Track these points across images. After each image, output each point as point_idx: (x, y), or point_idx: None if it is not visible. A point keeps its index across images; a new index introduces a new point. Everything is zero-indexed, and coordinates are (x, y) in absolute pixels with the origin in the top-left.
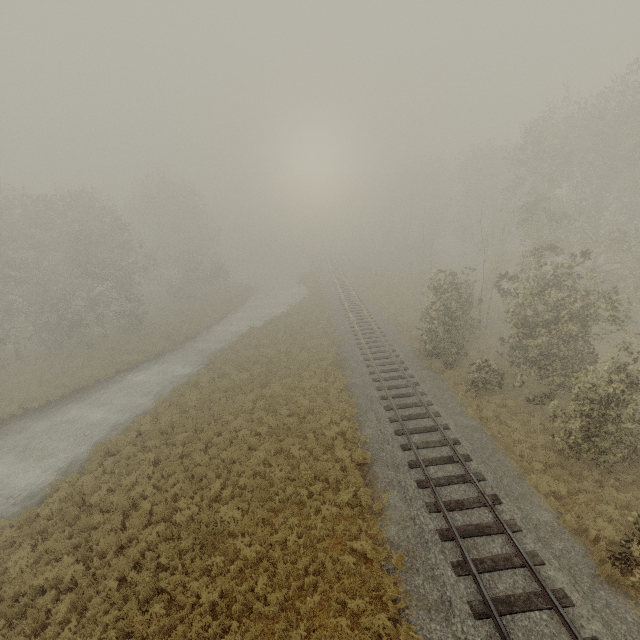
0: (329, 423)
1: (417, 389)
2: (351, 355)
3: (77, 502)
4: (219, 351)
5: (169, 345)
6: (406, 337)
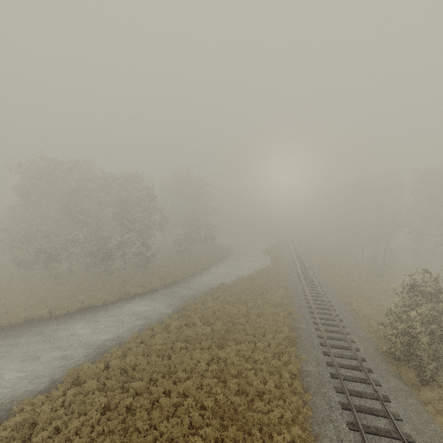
0: (278, 418)
1: (388, 407)
2: (306, 334)
3: (26, 434)
4: (193, 298)
5: (161, 284)
6: (363, 327)
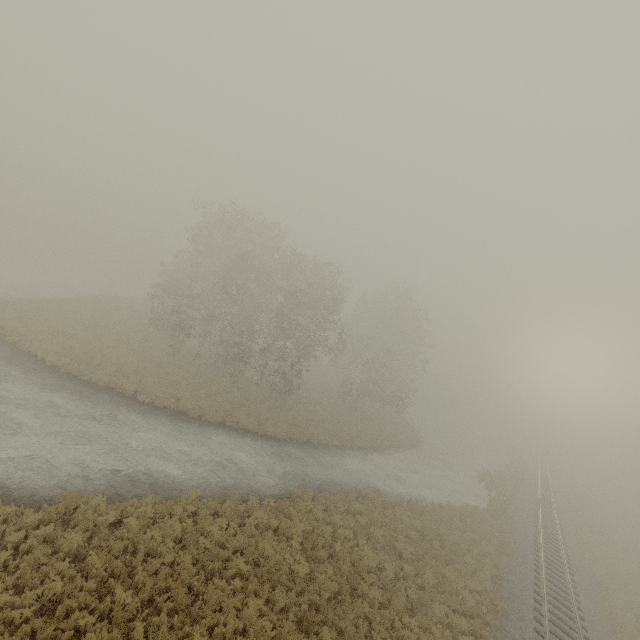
0: None
1: None
2: None
3: None
4: (318, 488)
5: (287, 434)
6: None
